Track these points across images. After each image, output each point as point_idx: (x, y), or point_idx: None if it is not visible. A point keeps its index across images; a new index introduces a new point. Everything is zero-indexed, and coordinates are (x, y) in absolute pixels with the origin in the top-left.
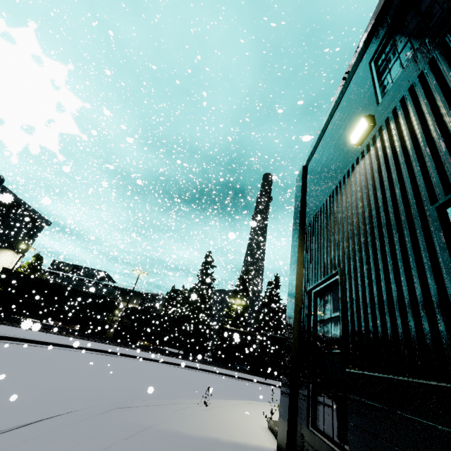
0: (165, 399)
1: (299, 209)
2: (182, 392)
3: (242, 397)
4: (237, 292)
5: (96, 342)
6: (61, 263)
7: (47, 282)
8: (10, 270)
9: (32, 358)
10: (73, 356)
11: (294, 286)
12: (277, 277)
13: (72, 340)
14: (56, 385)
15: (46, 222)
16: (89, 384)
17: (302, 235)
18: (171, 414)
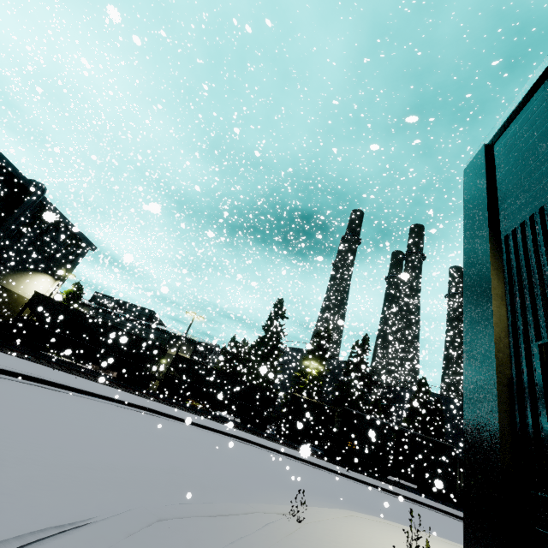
0: (228, 495)
1: (484, 210)
2: (249, 484)
3: (330, 499)
4: (313, 353)
5: (136, 394)
6: (104, 296)
7: (84, 315)
8: (43, 295)
9: (49, 407)
10: (105, 410)
11: (488, 337)
12: (366, 339)
13: (107, 389)
14: (70, 456)
15: (91, 246)
16: (120, 458)
17: (497, 251)
18: (251, 540)
